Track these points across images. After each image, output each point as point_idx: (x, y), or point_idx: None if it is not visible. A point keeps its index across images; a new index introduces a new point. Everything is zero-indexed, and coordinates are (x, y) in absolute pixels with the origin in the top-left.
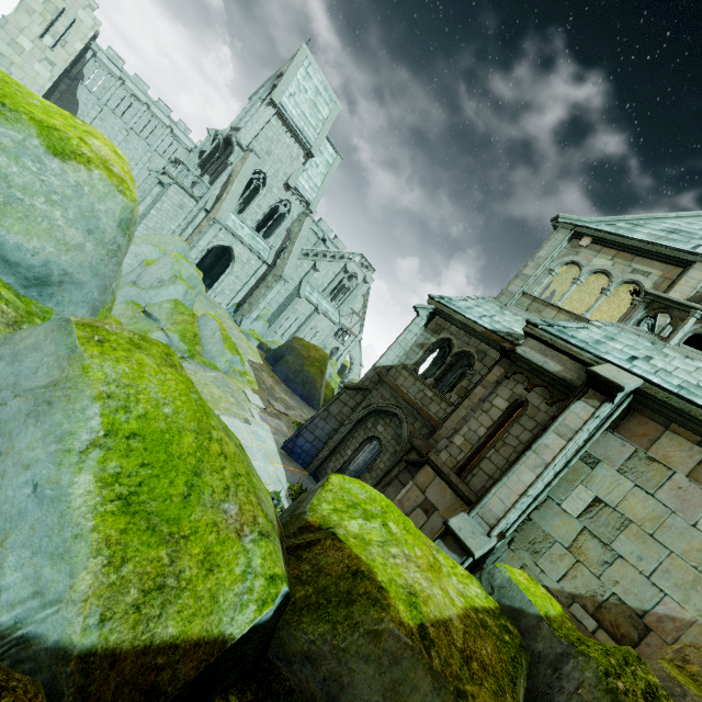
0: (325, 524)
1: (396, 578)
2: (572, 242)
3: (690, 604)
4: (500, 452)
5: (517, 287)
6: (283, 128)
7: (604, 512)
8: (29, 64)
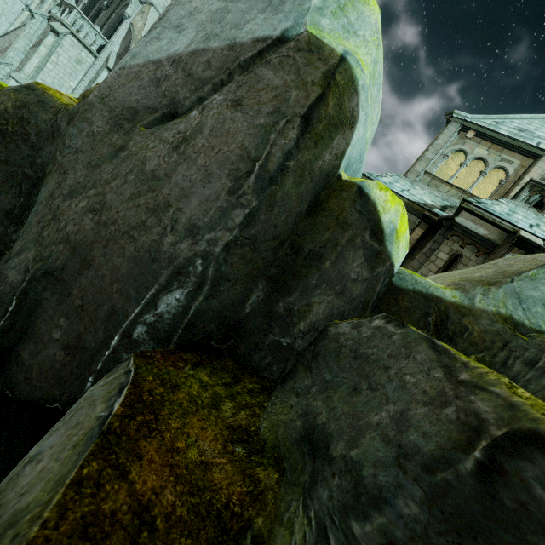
0: None
1: None
2: (460, 134)
3: None
4: None
5: (421, 168)
6: None
7: None
8: None
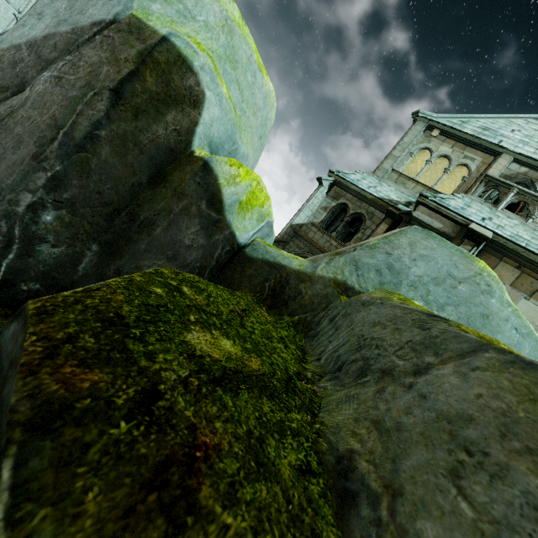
0: None
1: None
2: (426, 133)
3: None
4: None
5: (389, 165)
6: None
7: None
8: None
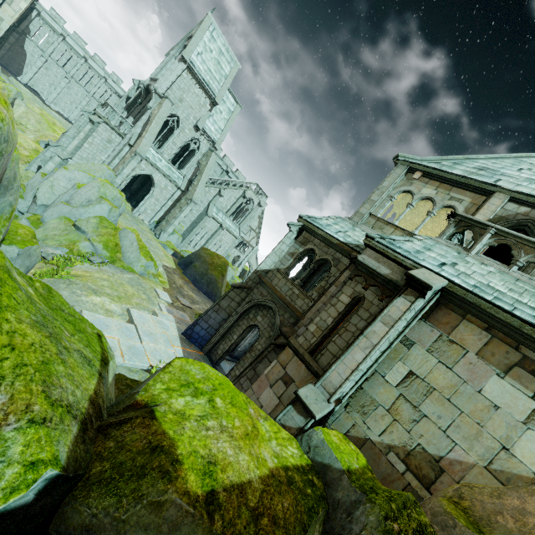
0: (152, 402)
1: (200, 449)
2: (407, 176)
3: (473, 451)
4: (342, 336)
5: (365, 210)
6: (193, 81)
7: (416, 382)
8: None
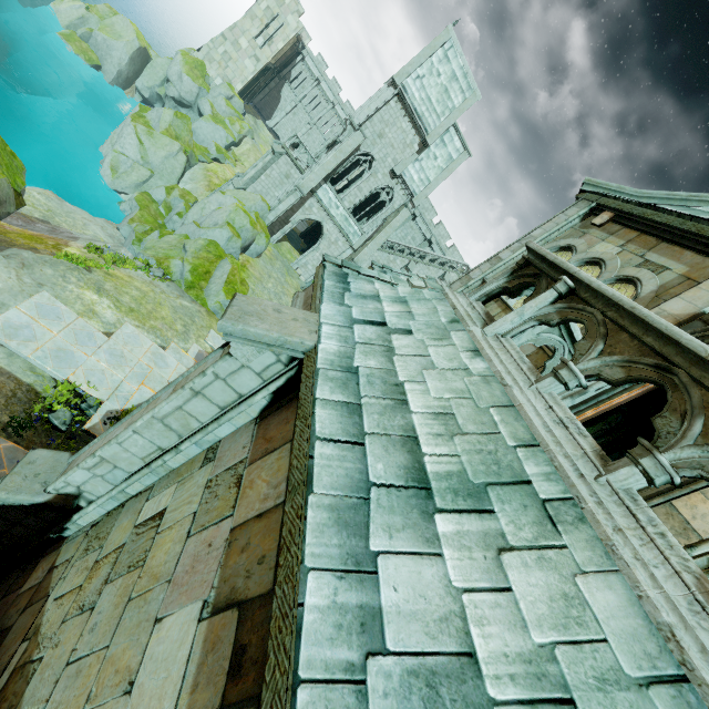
0: None
1: None
2: (585, 220)
3: None
4: None
5: (479, 272)
6: (402, 112)
7: (148, 534)
8: (242, 59)
